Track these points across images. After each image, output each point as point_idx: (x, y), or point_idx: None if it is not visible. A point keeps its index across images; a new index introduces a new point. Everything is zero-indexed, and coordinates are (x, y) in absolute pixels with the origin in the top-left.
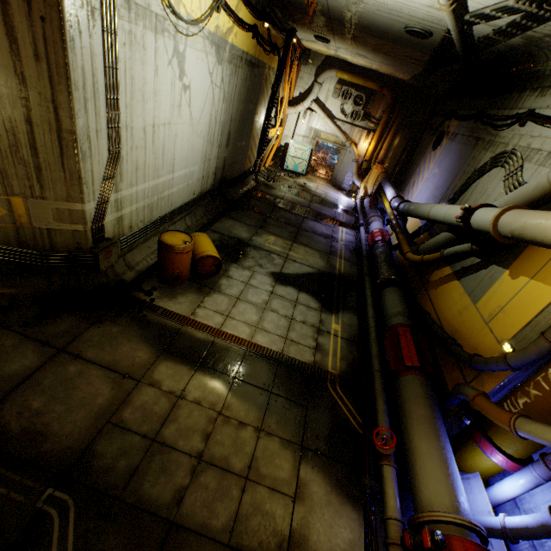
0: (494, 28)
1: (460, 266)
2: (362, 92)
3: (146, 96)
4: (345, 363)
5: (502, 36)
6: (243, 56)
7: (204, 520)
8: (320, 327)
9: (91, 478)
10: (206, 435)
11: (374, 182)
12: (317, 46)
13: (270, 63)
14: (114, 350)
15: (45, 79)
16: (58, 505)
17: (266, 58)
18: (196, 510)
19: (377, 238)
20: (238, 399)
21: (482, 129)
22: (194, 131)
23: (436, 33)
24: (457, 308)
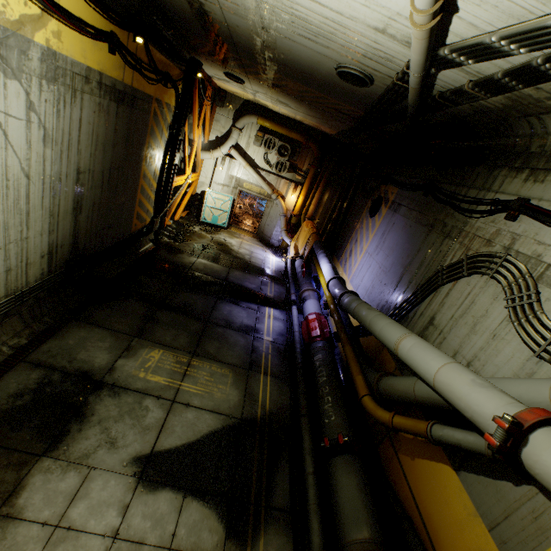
0: (472, 78)
1: None
2: (287, 142)
3: None
4: None
5: (484, 91)
6: (90, 75)
7: None
8: None
9: None
10: None
11: (305, 243)
12: (232, 86)
13: (161, 96)
14: None
15: None
16: None
17: (151, 89)
18: None
19: (314, 333)
20: None
21: (438, 207)
22: None
23: (380, 79)
24: (468, 545)
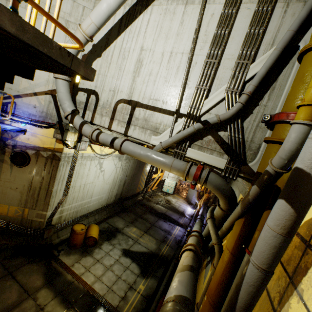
0: None
1: (207, 260)
2: None
3: (83, 176)
4: (135, 311)
5: None
6: None
7: None
8: (132, 285)
9: None
10: None
11: (202, 203)
12: None
13: None
14: (29, 277)
15: (49, 178)
16: None
17: None
18: None
19: None
20: None
21: None
22: (105, 182)
23: None
24: (200, 286)
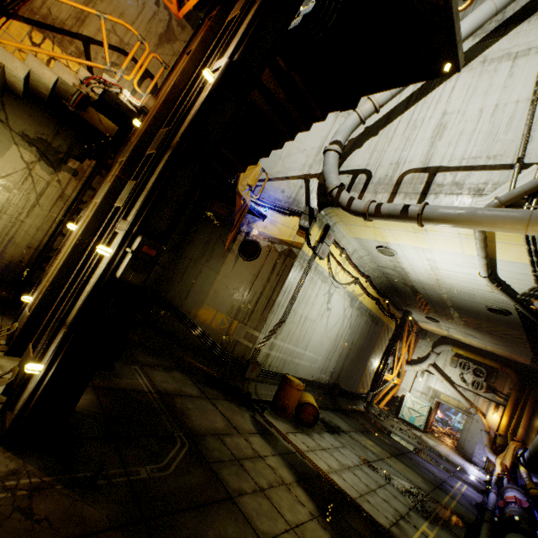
0: None
1: None
2: (482, 367)
3: (308, 303)
4: None
5: None
6: (367, 310)
7: (252, 515)
8: (405, 516)
9: (200, 445)
10: (271, 484)
11: (511, 456)
12: (430, 326)
13: (388, 323)
14: (232, 414)
15: (276, 281)
16: (182, 441)
17: (385, 319)
18: (249, 507)
19: (508, 499)
20: (303, 490)
21: None
22: (325, 333)
23: (512, 311)
24: None
